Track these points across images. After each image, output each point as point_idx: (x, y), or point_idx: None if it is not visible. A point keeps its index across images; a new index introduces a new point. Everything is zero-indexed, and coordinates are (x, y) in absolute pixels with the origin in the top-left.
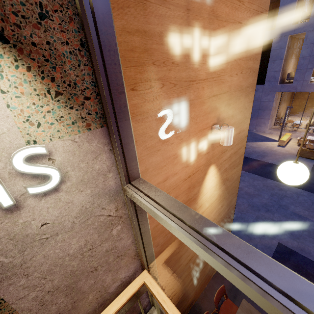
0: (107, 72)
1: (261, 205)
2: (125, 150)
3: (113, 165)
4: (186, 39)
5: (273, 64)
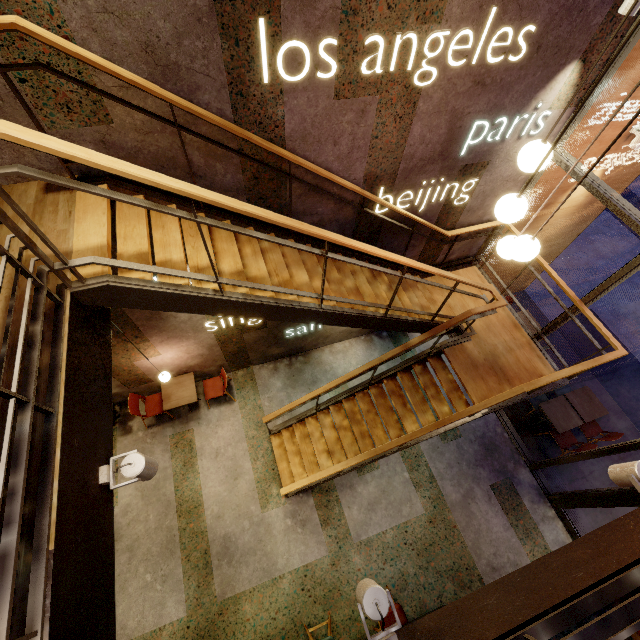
0: (606, 77)
1: (603, 270)
2: (572, 126)
3: (558, 132)
4: None
5: None
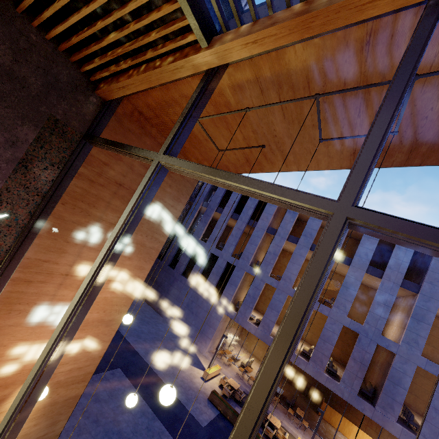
0: None
1: None
2: None
3: None
4: (53, 294)
5: (230, 286)
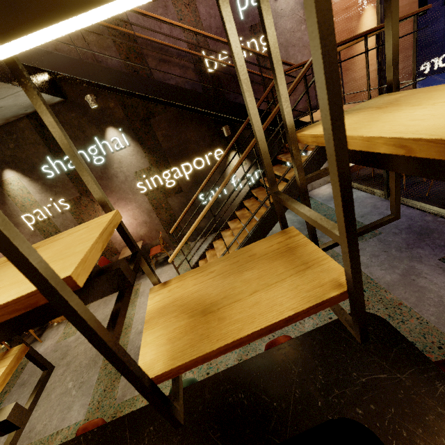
0: None
1: None
2: None
3: None
4: None
5: None
